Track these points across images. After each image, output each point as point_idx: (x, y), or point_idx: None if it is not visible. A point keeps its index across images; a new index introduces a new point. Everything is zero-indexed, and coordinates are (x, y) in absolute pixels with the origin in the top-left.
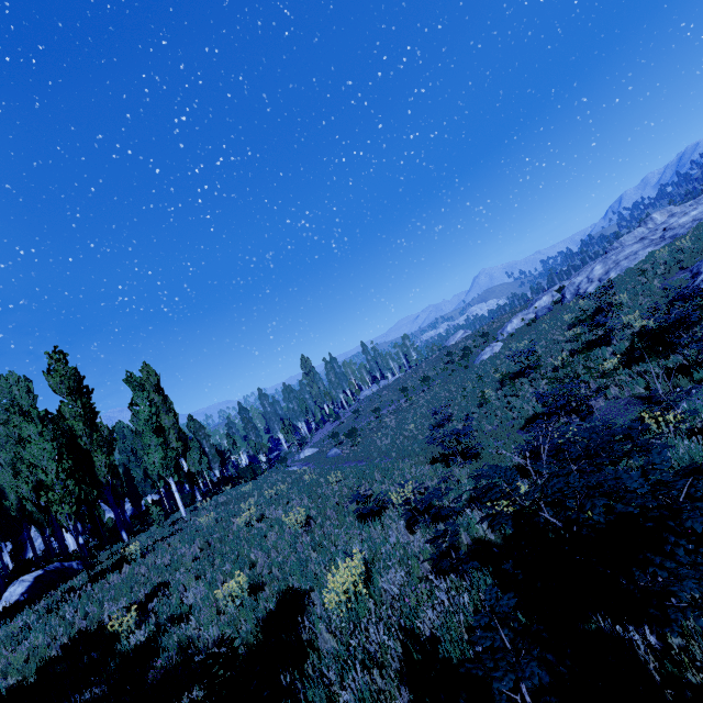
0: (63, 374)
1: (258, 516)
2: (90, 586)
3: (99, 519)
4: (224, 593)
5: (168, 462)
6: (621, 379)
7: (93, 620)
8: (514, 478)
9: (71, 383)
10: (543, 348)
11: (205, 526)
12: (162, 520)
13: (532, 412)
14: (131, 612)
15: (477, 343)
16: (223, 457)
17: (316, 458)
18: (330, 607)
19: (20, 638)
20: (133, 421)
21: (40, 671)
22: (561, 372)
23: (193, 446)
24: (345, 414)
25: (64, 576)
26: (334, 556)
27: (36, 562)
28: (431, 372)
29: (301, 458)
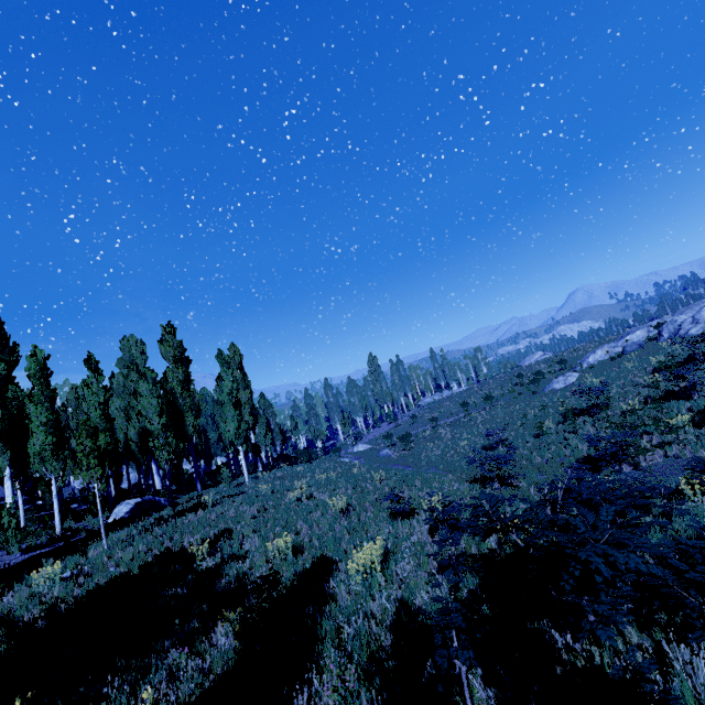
0: (171, 344)
1: (307, 495)
2: (174, 518)
3: (181, 468)
4: (273, 548)
5: (240, 433)
6: (685, 438)
7: (176, 543)
8: (496, 503)
9: (177, 353)
10: (618, 389)
11: (264, 493)
12: (229, 480)
13: (586, 453)
14: (205, 543)
15: (552, 369)
16: (285, 436)
17: (368, 455)
18: (350, 573)
19: (127, 543)
20: (216, 390)
21: (141, 568)
22: (629, 419)
23: (261, 422)
24: (403, 417)
25: (155, 507)
26: (363, 540)
27: (130, 493)
28: (497, 391)
29: (354, 451)
